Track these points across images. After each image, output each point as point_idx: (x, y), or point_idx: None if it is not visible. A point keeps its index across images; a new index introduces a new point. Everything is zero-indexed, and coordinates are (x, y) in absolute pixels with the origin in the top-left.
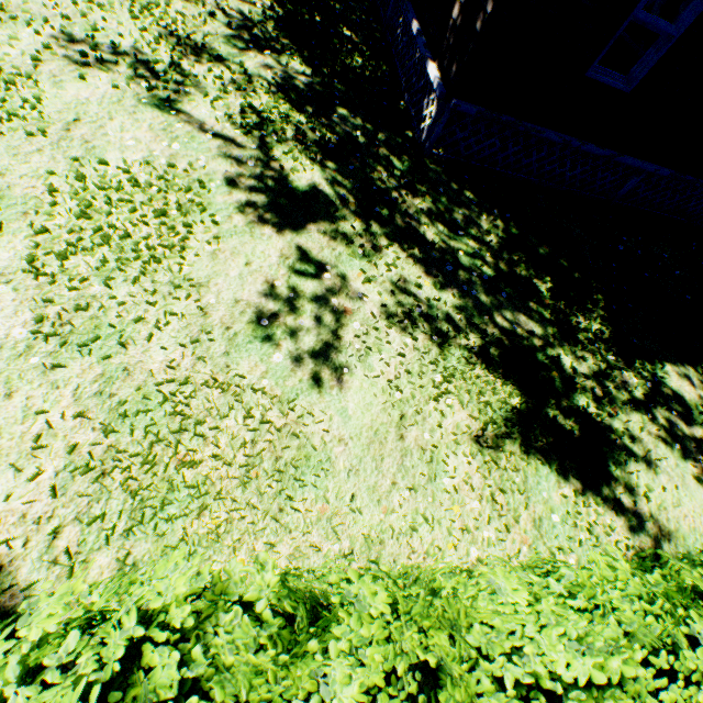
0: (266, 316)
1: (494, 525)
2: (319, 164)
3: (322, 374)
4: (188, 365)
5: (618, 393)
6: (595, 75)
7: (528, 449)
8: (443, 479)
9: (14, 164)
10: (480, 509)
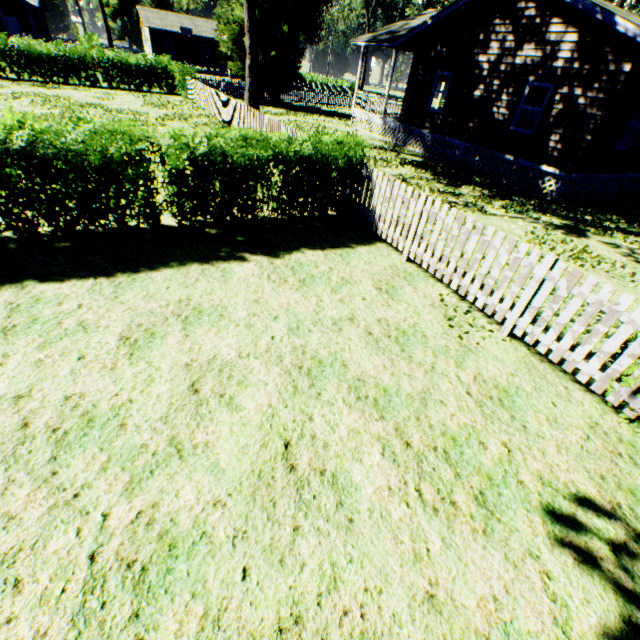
0: (635, 261)
1: None
2: (546, 216)
3: None
4: None
5: None
6: (617, 147)
7: None
8: None
9: None
10: None
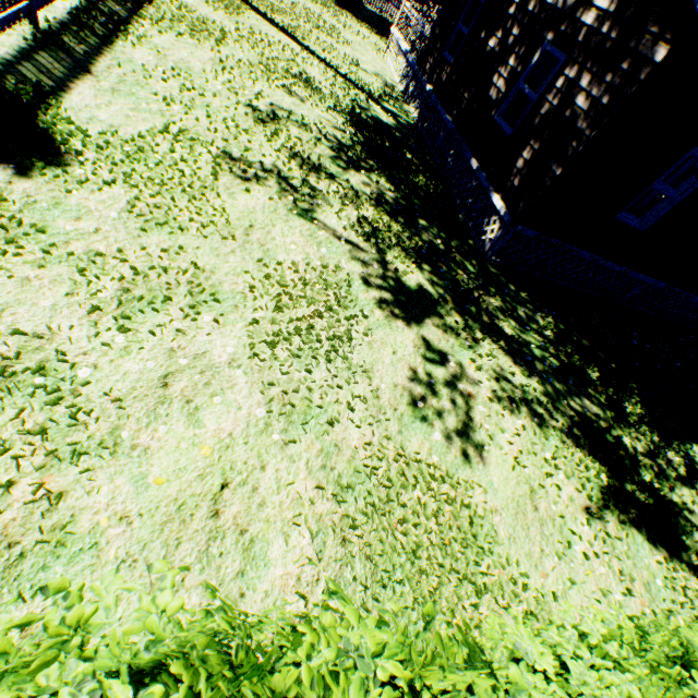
0: (418, 399)
1: (619, 589)
2: (419, 266)
3: (468, 450)
4: (376, 441)
5: (668, 470)
6: (622, 218)
7: (624, 520)
8: (574, 546)
9: (219, 263)
10: (605, 573)
